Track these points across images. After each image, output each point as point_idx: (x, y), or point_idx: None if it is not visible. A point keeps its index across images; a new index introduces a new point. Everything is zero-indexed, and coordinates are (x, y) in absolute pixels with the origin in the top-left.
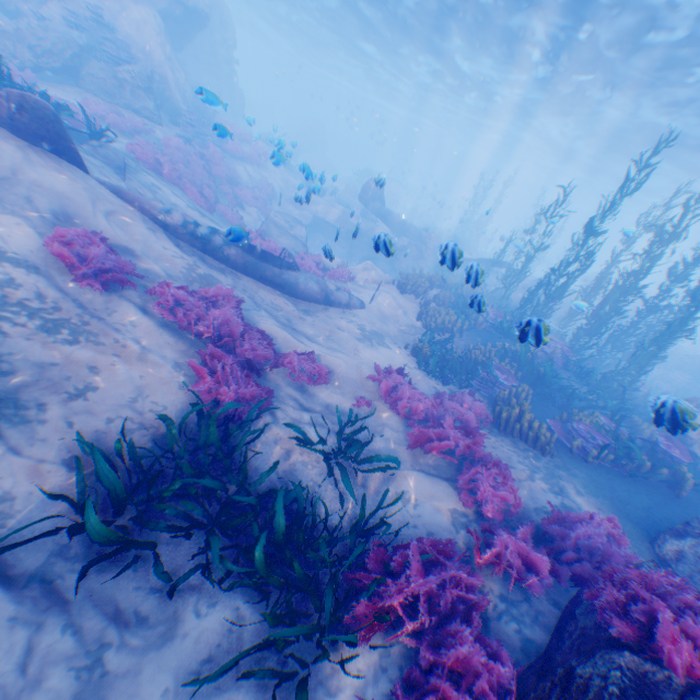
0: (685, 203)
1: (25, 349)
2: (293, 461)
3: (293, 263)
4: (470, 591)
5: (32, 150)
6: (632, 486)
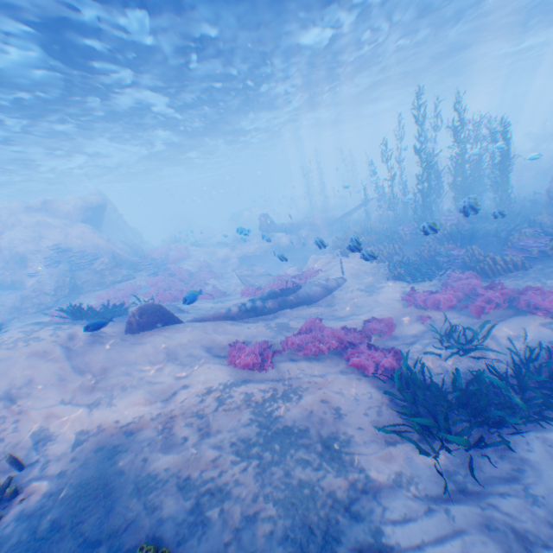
0: (453, 107)
1: (295, 415)
2: (447, 366)
3: (298, 284)
4: None
5: (156, 331)
6: None
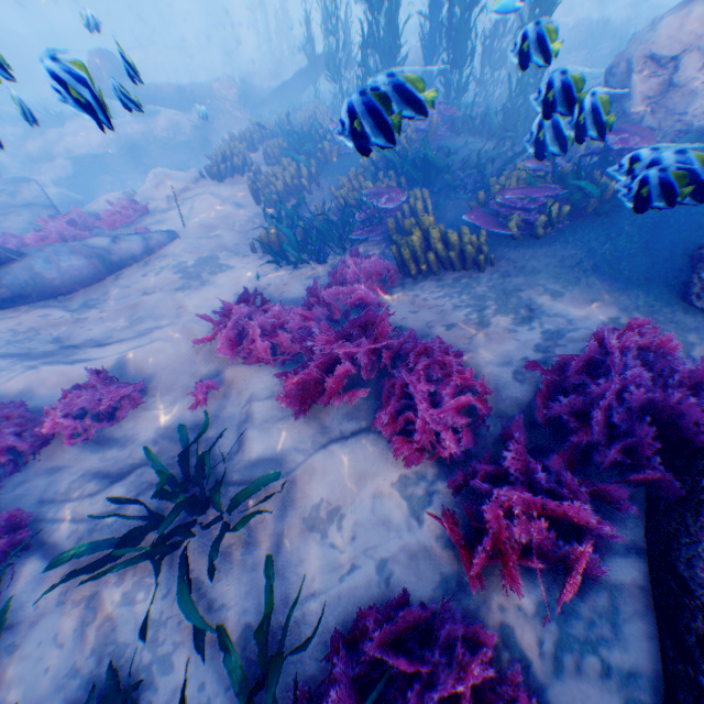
0: None
1: None
2: (106, 614)
3: (2, 252)
4: (488, 690)
5: None
6: (611, 228)
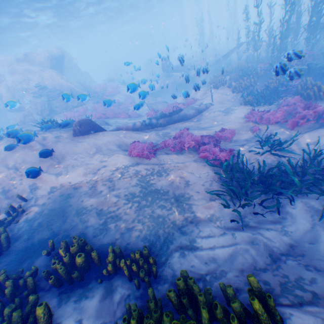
0: None
1: (162, 183)
2: (260, 160)
3: (179, 108)
4: None
5: (91, 136)
6: None
